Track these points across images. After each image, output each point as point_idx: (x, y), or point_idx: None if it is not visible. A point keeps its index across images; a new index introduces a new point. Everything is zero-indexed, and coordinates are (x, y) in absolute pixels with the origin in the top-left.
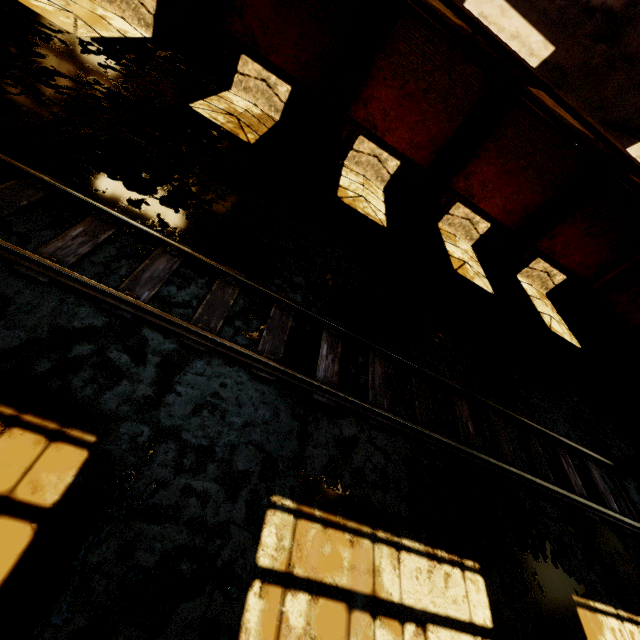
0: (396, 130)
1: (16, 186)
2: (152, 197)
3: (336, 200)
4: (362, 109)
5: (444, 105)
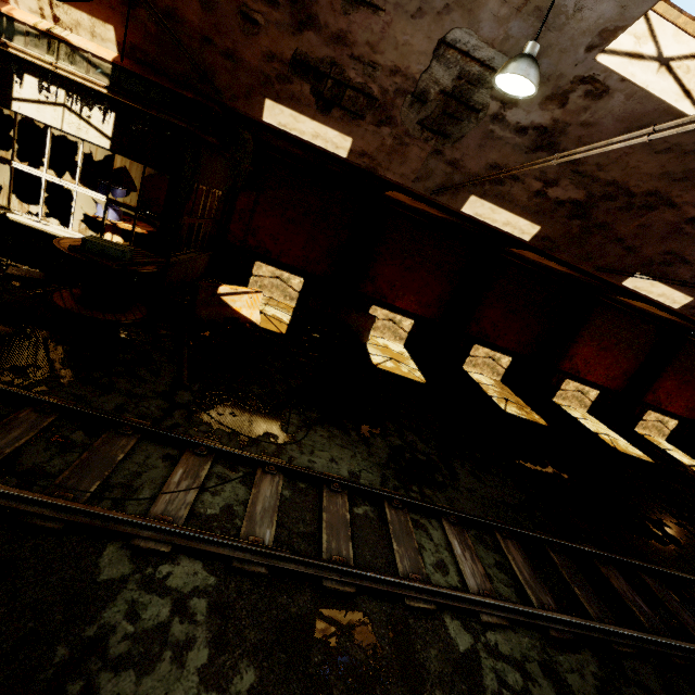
0: (595, 371)
1: (694, 595)
2: (669, 543)
3: (622, 453)
4: (567, 362)
5: (630, 349)
